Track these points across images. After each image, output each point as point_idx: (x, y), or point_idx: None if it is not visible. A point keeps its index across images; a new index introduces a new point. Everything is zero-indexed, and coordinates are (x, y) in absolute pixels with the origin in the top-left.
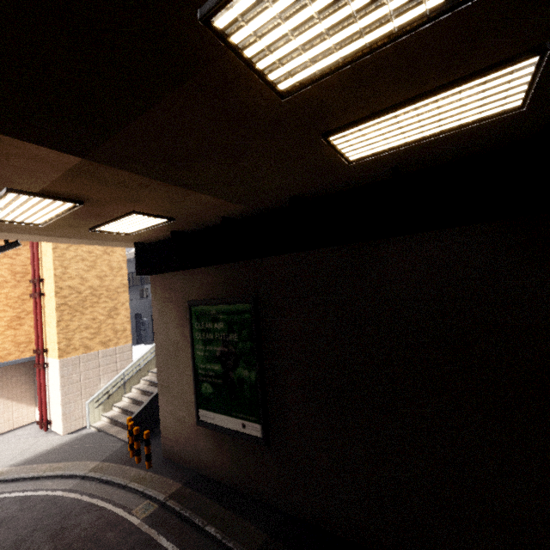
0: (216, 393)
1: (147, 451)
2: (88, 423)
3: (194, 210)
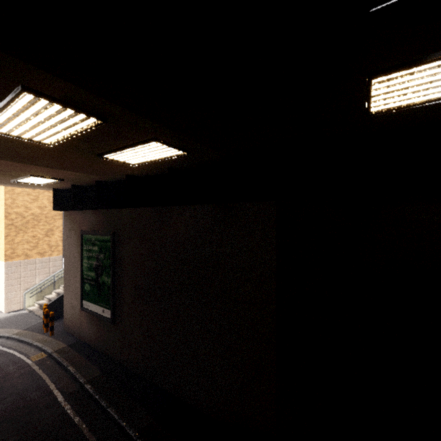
0: (92, 290)
1: (51, 325)
2: (24, 306)
3: (72, 177)
